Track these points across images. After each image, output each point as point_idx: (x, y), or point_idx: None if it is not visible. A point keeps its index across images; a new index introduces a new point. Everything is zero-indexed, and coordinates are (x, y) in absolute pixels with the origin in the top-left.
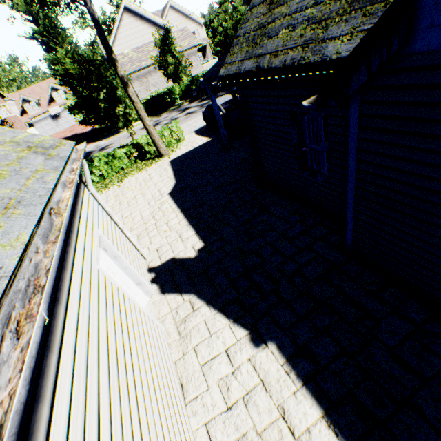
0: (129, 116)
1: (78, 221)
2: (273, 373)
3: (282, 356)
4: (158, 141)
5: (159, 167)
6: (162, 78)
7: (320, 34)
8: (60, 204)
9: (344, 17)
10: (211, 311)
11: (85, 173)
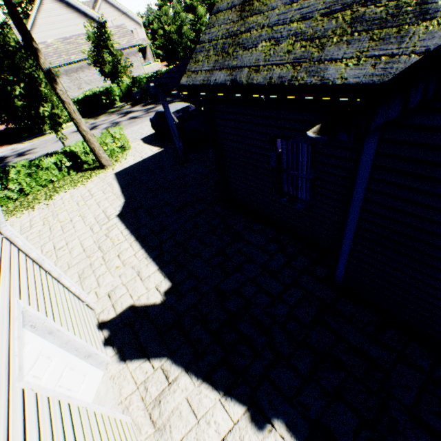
0: (58, 118)
1: None
2: None
3: (295, 439)
4: (99, 150)
5: (101, 181)
6: (97, 76)
7: (315, 53)
8: None
9: (344, 38)
10: (194, 381)
11: None
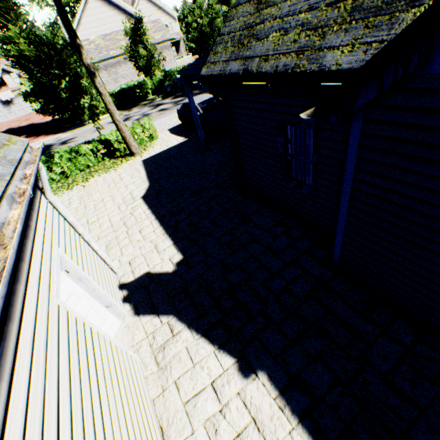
0: (96, 109)
1: (31, 243)
2: (265, 408)
3: (274, 388)
4: (130, 139)
5: (130, 167)
6: (132, 70)
7: (317, 41)
8: (5, 230)
9: (343, 26)
10: (194, 335)
11: (41, 179)
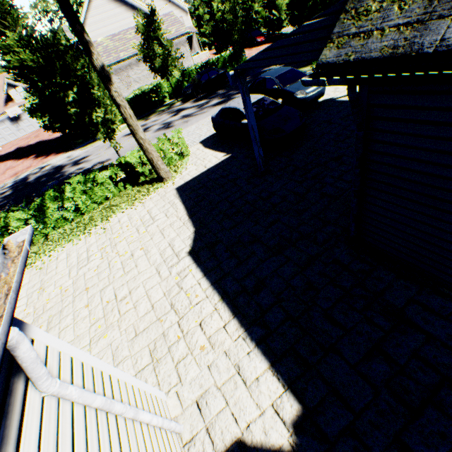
0: (111, 124)
1: None
2: None
3: None
4: (157, 160)
5: (162, 199)
6: (146, 73)
7: None
8: None
9: None
10: None
11: (19, 363)
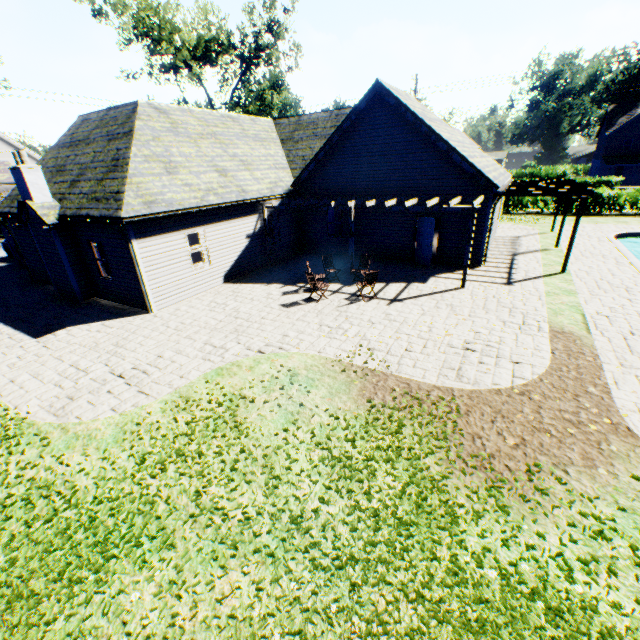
0: None
1: None
2: None
3: None
4: None
5: None
6: None
7: None
8: None
9: None
10: None
11: None
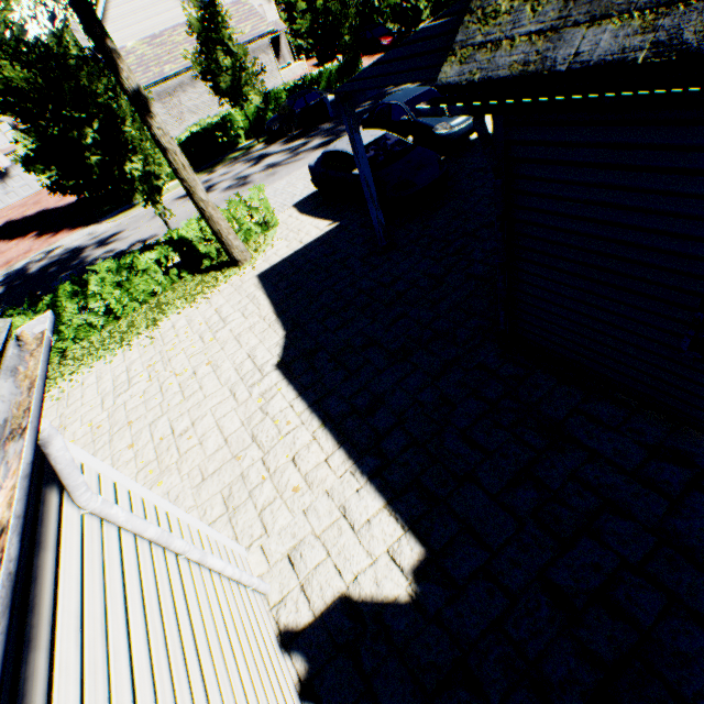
0: (155, 180)
1: None
2: None
3: None
4: (228, 234)
5: (236, 292)
6: (207, 98)
7: None
8: None
9: None
10: None
11: (53, 465)
